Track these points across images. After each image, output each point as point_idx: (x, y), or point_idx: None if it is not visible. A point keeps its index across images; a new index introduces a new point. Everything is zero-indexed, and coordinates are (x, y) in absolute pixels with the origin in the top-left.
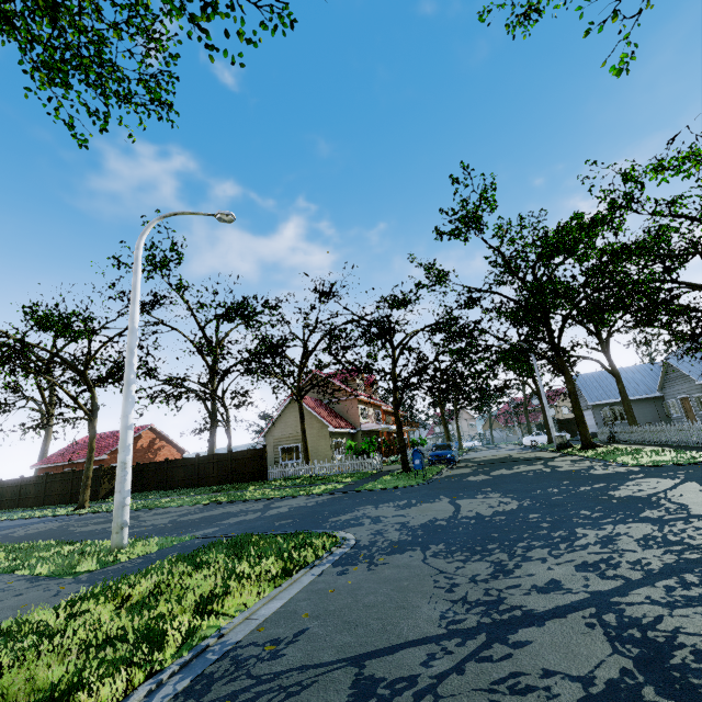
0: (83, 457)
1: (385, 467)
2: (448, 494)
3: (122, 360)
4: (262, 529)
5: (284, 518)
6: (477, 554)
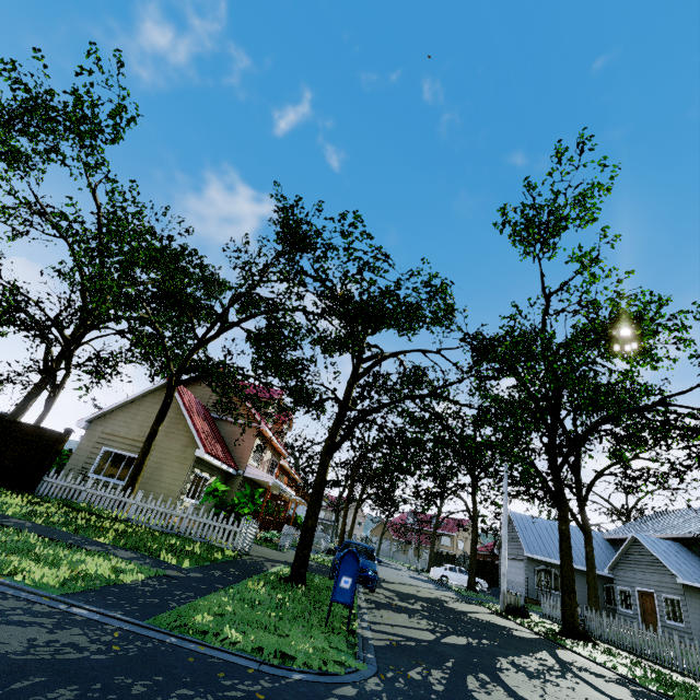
0: None
1: (253, 548)
2: None
3: None
4: None
5: None
6: None
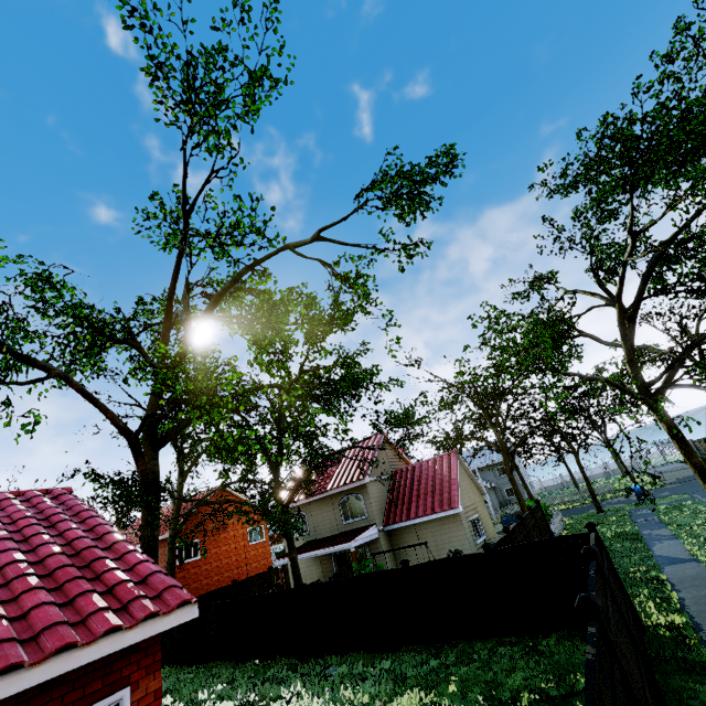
0: (19, 657)
1: None
2: None
3: (557, 322)
4: None
5: None
6: None
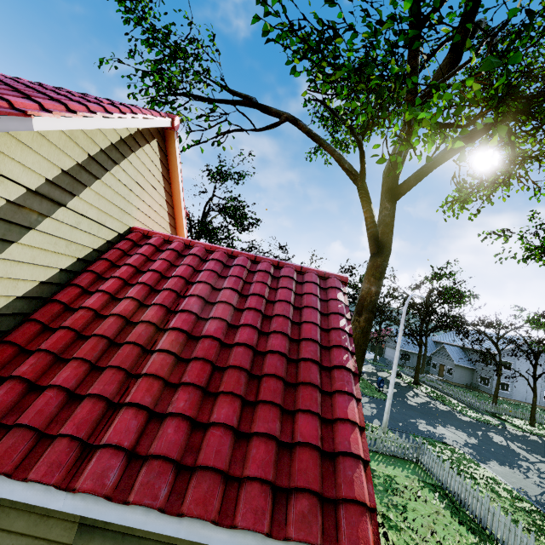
0: None
1: None
2: (429, 419)
3: None
4: (404, 428)
5: (392, 420)
6: (509, 467)
